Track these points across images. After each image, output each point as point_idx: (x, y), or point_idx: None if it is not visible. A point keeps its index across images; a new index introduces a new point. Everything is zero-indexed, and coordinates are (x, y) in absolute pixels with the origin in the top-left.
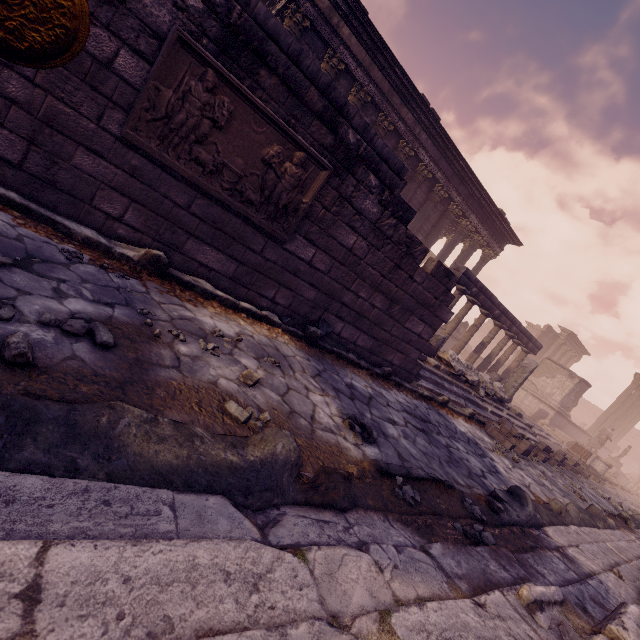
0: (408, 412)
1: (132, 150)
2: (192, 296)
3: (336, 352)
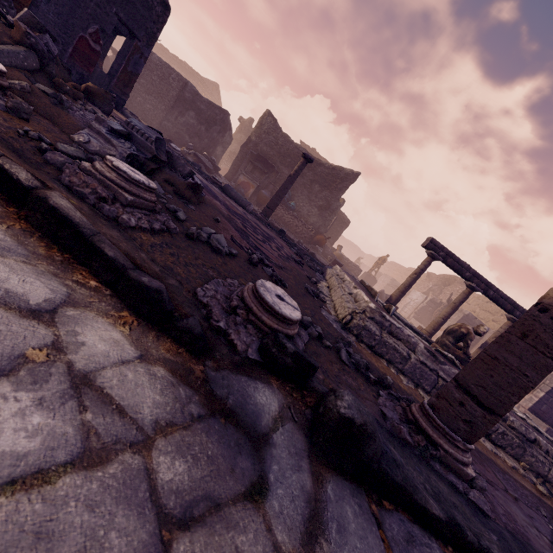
0: None
1: None
2: None
3: None
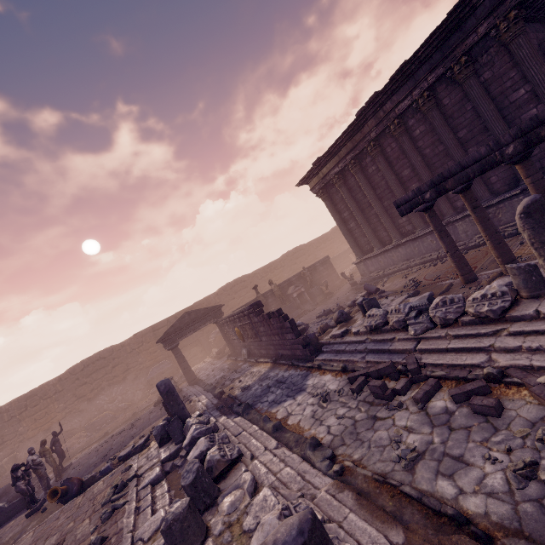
0: (278, 380)
1: (251, 342)
2: (259, 364)
3: (280, 363)
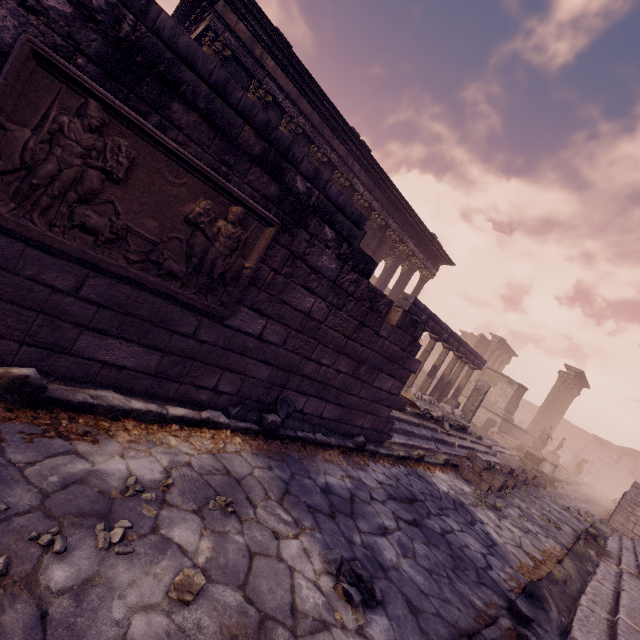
0: (393, 496)
1: None
2: (90, 422)
3: (301, 437)
